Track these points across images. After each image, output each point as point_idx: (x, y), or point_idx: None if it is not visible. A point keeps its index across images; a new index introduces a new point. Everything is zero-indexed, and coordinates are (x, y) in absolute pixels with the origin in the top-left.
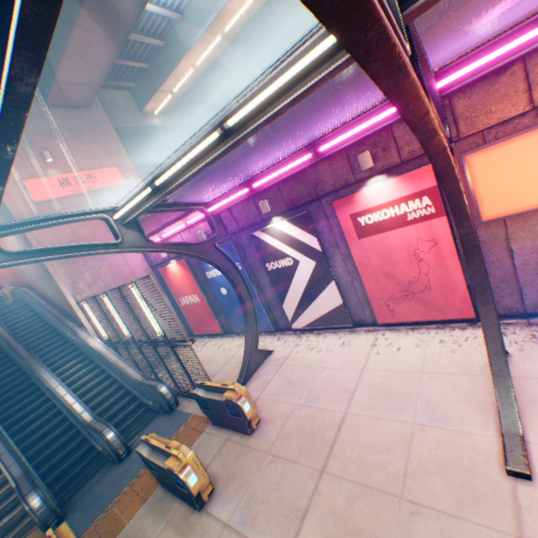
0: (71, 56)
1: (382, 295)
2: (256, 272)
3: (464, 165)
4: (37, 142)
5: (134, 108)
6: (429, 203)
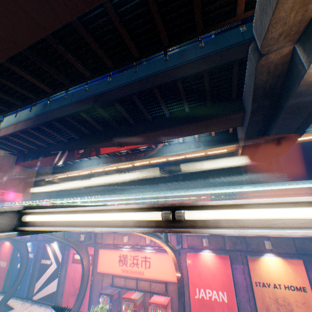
0: (35, 158)
1: (69, 290)
2: (38, 261)
3: (99, 251)
4: (1, 171)
5: (51, 169)
6: (91, 258)
